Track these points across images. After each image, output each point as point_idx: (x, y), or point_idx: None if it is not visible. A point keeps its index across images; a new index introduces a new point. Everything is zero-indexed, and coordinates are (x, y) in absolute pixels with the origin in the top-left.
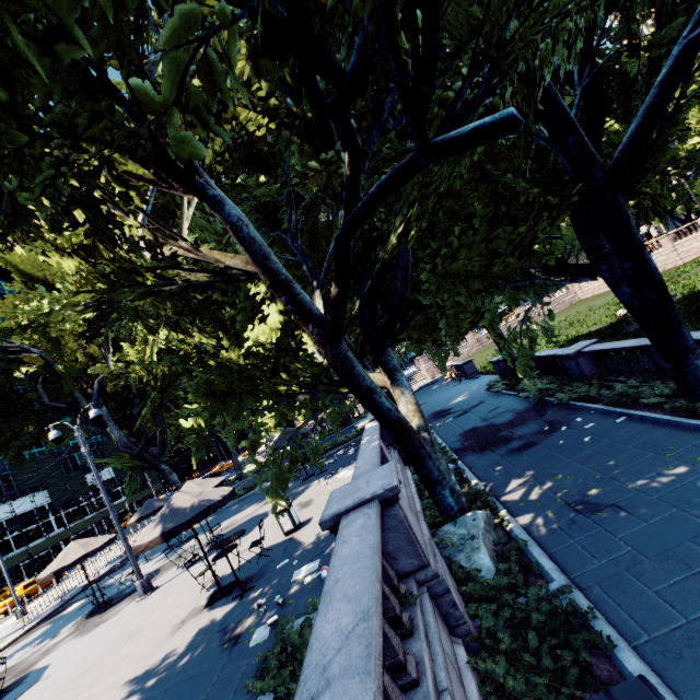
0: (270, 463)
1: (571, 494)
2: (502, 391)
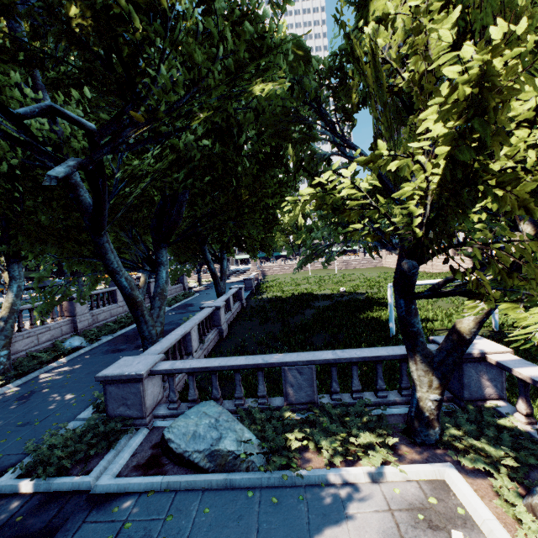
0: None
1: (43, 387)
2: None
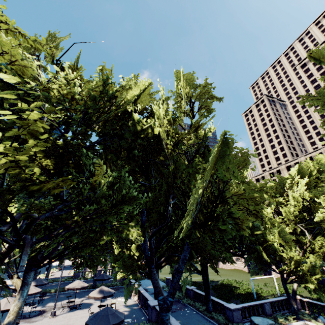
0: (128, 288)
1: (181, 324)
2: (167, 290)
